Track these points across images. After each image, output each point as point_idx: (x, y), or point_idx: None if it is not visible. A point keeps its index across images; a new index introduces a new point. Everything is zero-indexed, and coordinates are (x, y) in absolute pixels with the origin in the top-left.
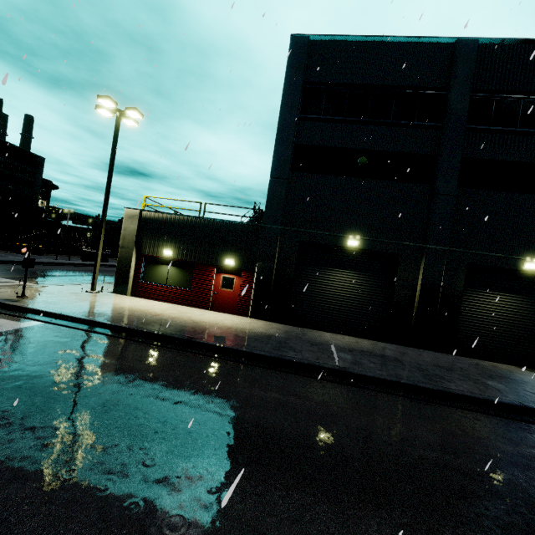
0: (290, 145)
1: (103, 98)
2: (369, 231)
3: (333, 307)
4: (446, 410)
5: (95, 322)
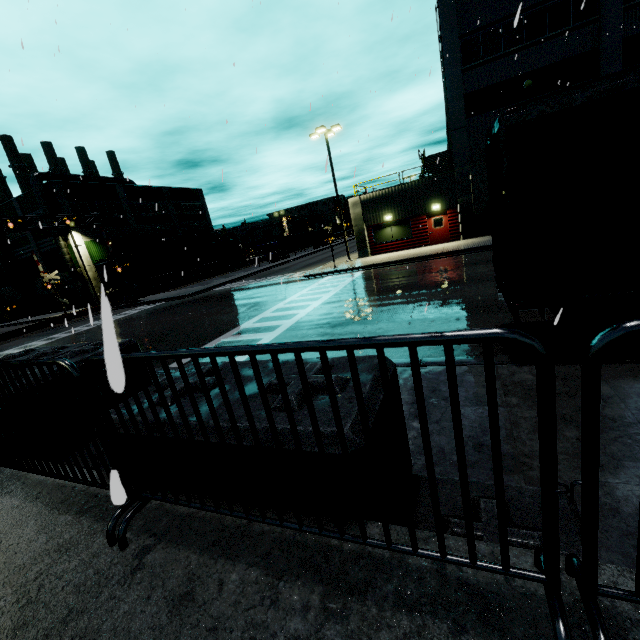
0: (461, 98)
1: (319, 129)
2: None
3: None
4: None
5: (390, 262)
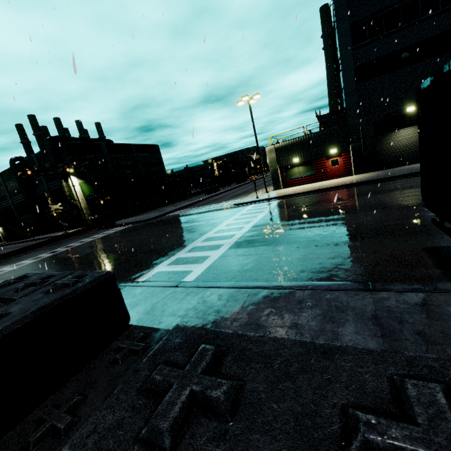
0: (352, 69)
1: (244, 97)
2: None
3: (405, 151)
4: None
5: (300, 193)
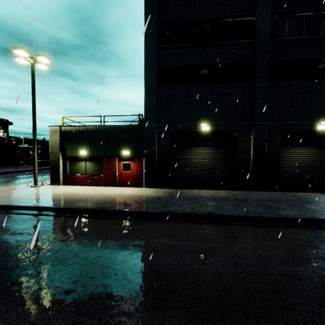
0: (155, 68)
1: (17, 49)
2: (215, 119)
3: (198, 172)
4: (286, 231)
5: (32, 207)
